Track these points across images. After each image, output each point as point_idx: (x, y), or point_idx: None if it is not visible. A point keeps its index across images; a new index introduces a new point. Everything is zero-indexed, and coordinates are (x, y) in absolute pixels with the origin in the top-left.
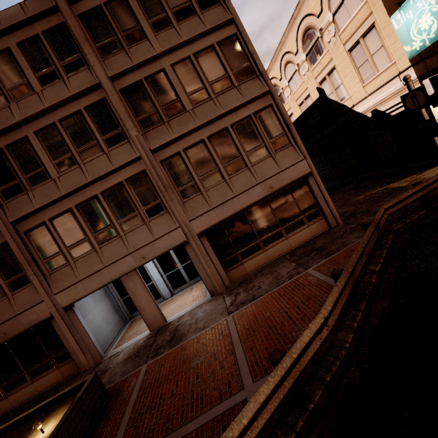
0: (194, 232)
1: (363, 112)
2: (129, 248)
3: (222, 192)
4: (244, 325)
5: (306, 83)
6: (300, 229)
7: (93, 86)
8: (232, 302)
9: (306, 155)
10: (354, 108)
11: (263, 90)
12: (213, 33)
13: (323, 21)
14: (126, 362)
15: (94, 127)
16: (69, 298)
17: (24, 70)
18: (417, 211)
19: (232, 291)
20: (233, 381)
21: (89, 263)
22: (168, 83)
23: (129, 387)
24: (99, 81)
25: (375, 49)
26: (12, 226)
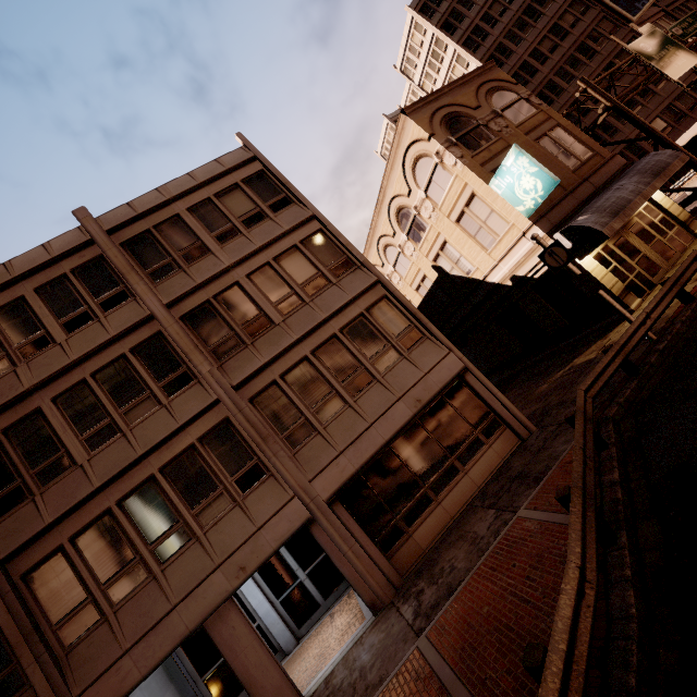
0: (320, 498)
1: (499, 282)
2: (214, 556)
3: (349, 424)
4: (453, 644)
5: (417, 264)
6: (479, 453)
7: (142, 320)
8: (415, 611)
9: (451, 346)
10: (487, 279)
11: (370, 281)
12: (293, 233)
13: (415, 199)
14: None
15: (145, 373)
16: None
17: (43, 318)
18: (625, 384)
19: (408, 592)
20: None
21: (143, 608)
22: (246, 296)
23: None
24: (151, 311)
25: (485, 215)
26: (1, 569)
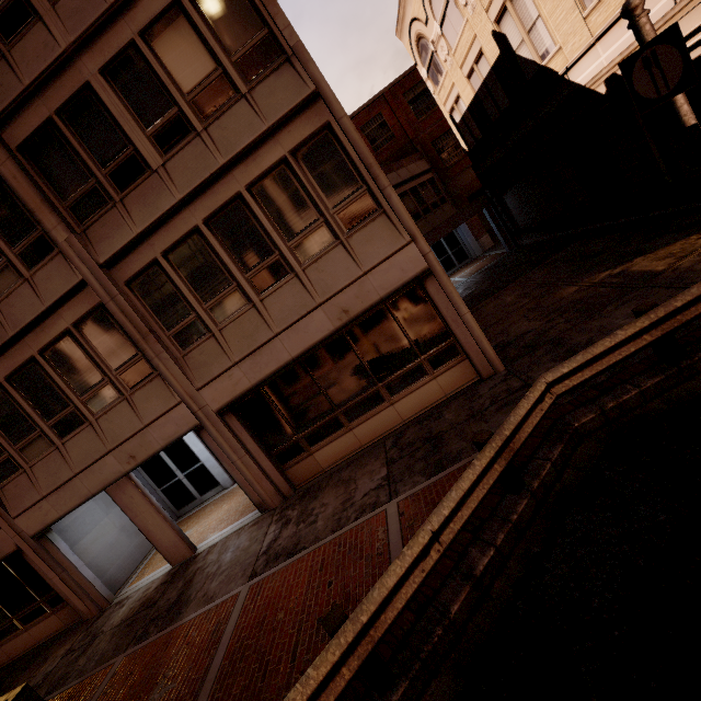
0: (210, 409)
1: (587, 84)
2: (106, 442)
3: (249, 330)
4: (244, 628)
5: (473, 25)
6: (417, 385)
7: None
8: (270, 543)
9: (416, 233)
10: (568, 75)
11: (302, 94)
12: None
13: None
14: (117, 630)
15: None
16: (36, 522)
17: None
18: (642, 373)
19: (285, 512)
20: None
21: (52, 470)
22: (104, 114)
23: None
24: None
25: None
26: None
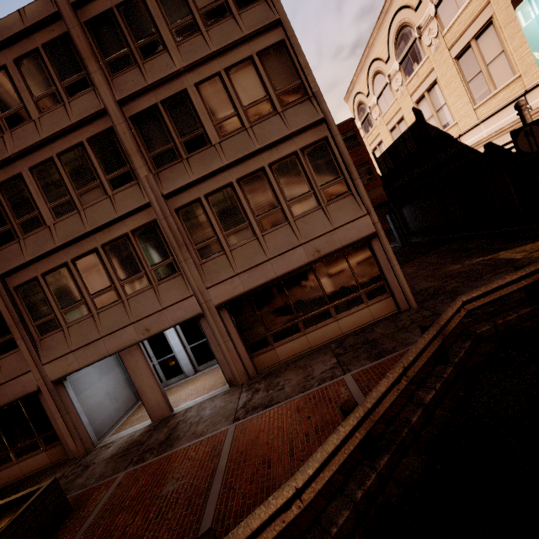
0: (212, 303)
1: (472, 145)
2: (130, 316)
3: (251, 253)
4: (240, 446)
5: (400, 102)
6: (355, 309)
7: (97, 112)
8: (245, 402)
9: (371, 209)
10: (460, 139)
11: (315, 118)
12: (252, 40)
13: (422, 16)
14: (110, 460)
15: (97, 164)
16: (59, 370)
17: (21, 92)
18: (518, 306)
19: (253, 385)
20: (186, 538)
21: (84, 331)
22: (190, 108)
23: (94, 501)
24: (105, 106)
25: (492, 56)
26: (0, 280)
